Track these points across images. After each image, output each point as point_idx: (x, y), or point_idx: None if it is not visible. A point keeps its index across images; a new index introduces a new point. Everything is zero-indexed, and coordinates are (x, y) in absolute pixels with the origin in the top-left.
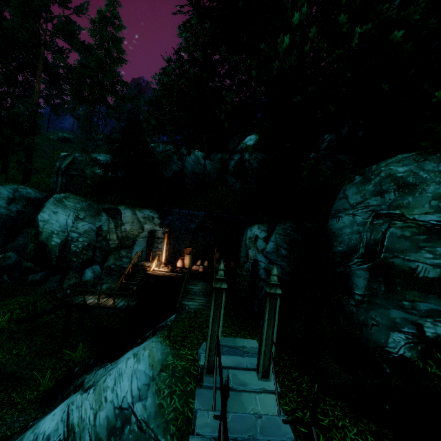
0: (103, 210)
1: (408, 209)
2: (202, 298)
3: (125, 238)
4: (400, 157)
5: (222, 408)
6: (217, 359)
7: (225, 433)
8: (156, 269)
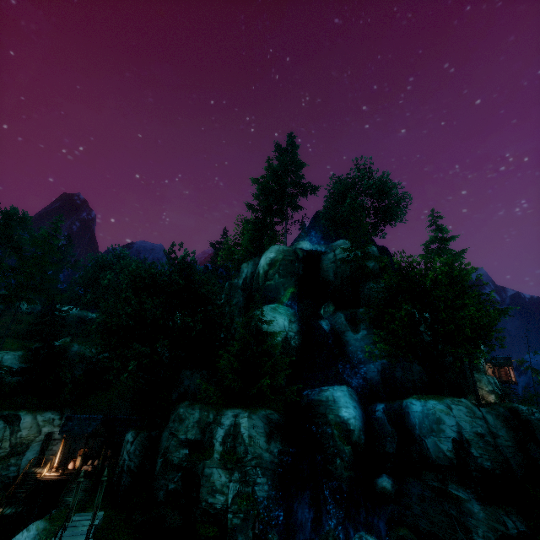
0: (1, 418)
1: (178, 431)
2: (82, 493)
3: (19, 445)
4: (184, 404)
5: (66, 517)
6: (73, 514)
7: (65, 520)
8: (47, 474)
